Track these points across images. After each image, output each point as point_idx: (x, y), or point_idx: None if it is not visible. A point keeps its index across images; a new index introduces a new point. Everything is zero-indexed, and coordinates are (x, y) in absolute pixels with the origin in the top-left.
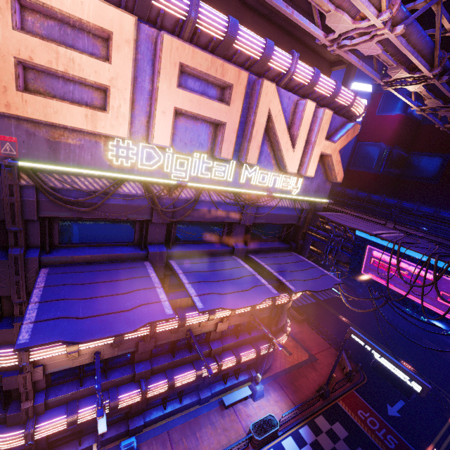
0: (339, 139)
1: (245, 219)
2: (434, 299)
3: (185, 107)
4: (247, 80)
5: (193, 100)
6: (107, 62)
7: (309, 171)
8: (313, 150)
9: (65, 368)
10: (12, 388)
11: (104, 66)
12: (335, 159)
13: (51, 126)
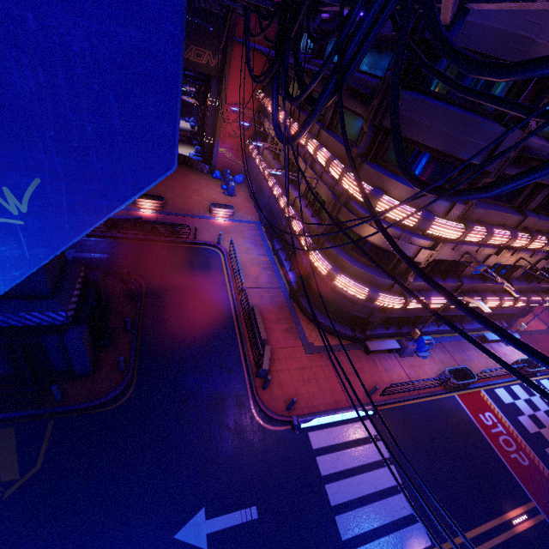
0: None
1: None
2: None
3: None
4: None
5: None
6: None
7: None
8: None
9: (442, 258)
10: (418, 261)
11: None
12: None
13: None
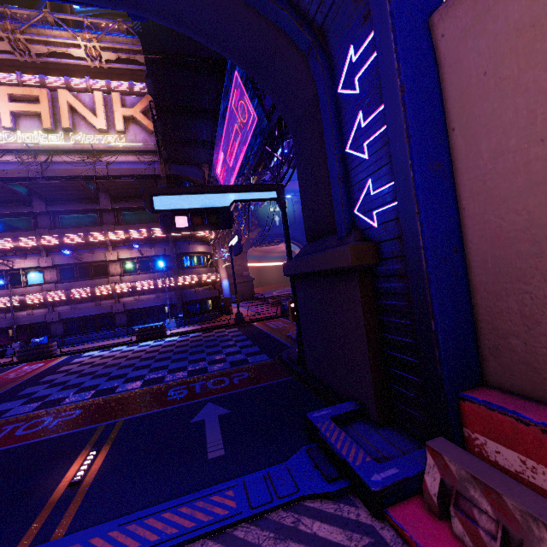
0: (136, 106)
1: (99, 172)
2: (231, 168)
3: (15, 109)
4: (47, 92)
5: (19, 106)
6: None
7: (118, 127)
8: (115, 115)
9: None
10: None
11: None
12: (140, 117)
13: None
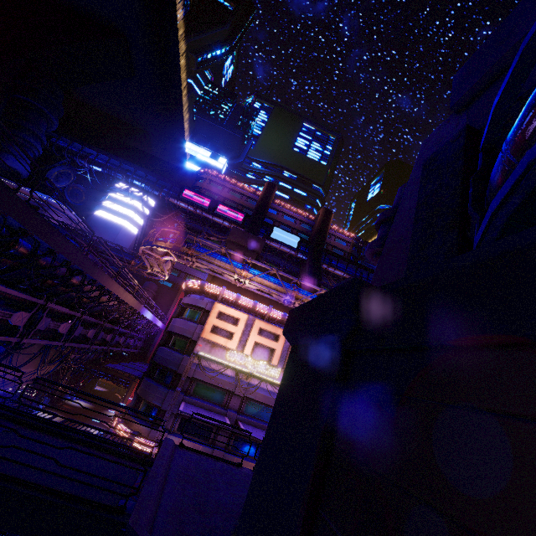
0: None
1: None
2: None
3: (259, 341)
4: None
5: (263, 339)
6: (236, 326)
7: None
8: None
9: None
10: None
11: (235, 327)
12: None
13: (213, 343)
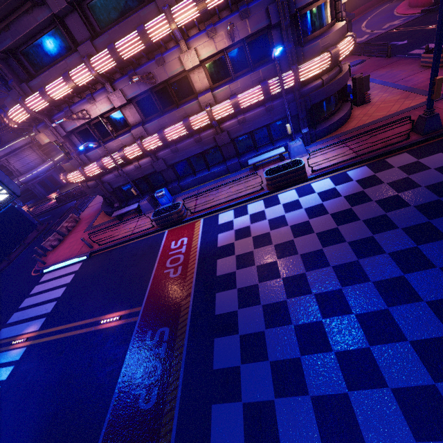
0: None
1: None
2: None
3: None
4: None
5: None
6: None
7: None
8: None
9: (75, 127)
10: (54, 140)
11: None
12: None
13: None
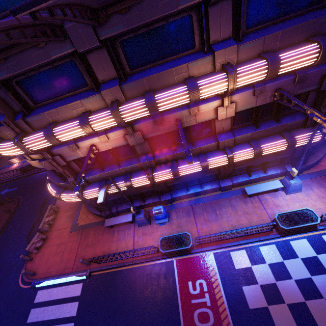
0: None
1: None
2: None
3: None
4: None
5: None
6: None
7: None
8: None
9: (78, 157)
10: (50, 169)
11: None
12: None
13: None
